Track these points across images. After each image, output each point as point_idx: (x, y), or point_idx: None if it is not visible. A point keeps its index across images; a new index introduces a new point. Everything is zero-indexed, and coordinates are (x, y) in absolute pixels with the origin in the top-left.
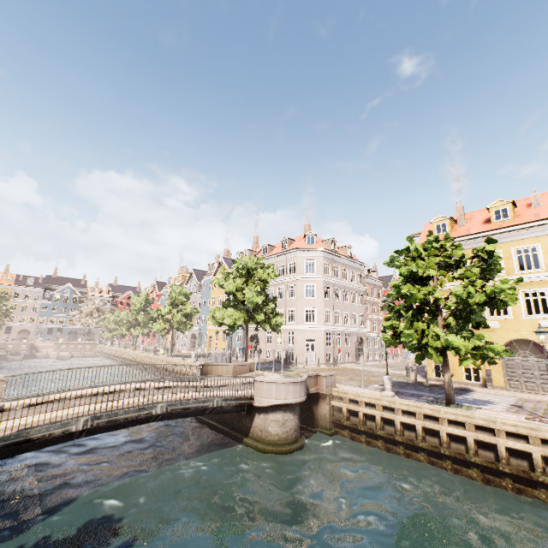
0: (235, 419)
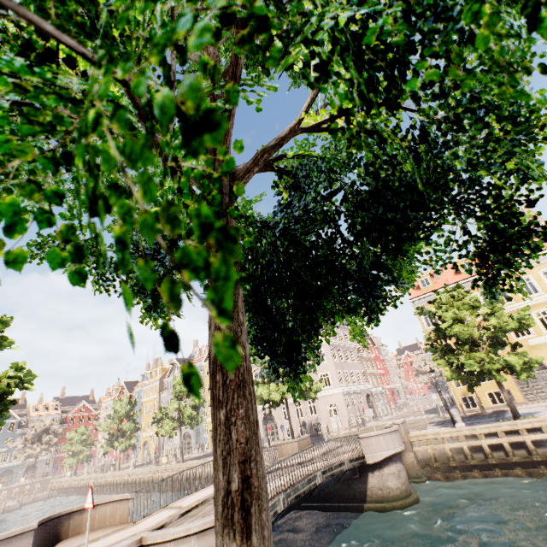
0: (342, 488)
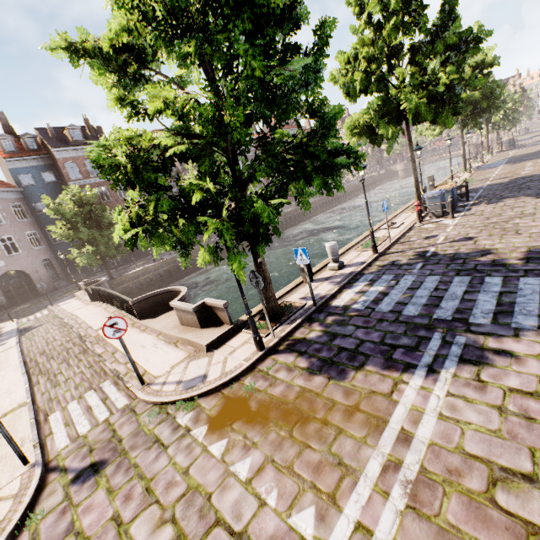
0: None
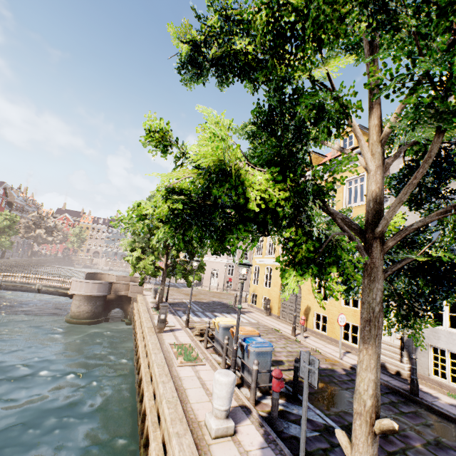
0: None
